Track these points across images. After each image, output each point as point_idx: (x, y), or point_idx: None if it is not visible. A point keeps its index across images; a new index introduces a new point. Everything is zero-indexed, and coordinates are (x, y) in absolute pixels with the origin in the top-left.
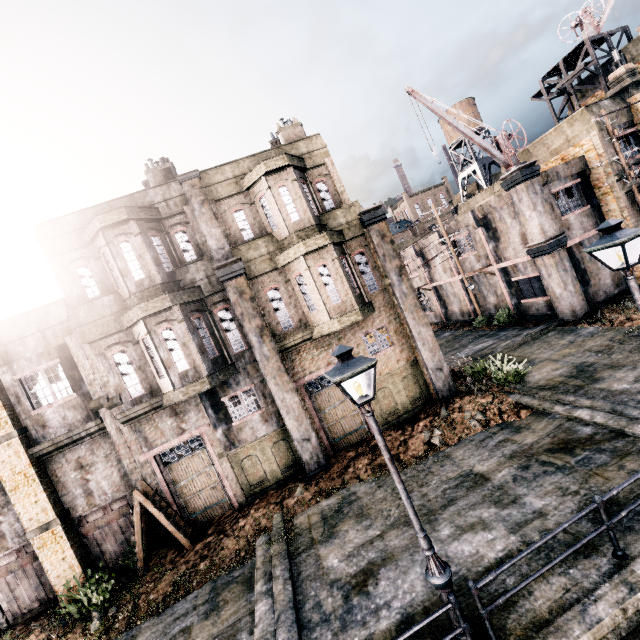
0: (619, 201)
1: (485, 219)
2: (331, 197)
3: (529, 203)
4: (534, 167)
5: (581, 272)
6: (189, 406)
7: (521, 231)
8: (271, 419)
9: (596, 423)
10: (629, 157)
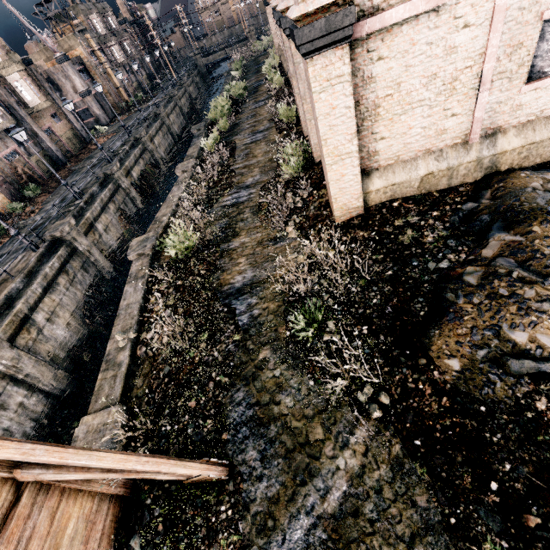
0: (100, 78)
1: (50, 79)
2: (1, 47)
3: (73, 72)
4: (67, 56)
5: (101, 106)
6: (4, 136)
7: (72, 86)
8: (38, 145)
9: (130, 126)
10: (95, 61)
